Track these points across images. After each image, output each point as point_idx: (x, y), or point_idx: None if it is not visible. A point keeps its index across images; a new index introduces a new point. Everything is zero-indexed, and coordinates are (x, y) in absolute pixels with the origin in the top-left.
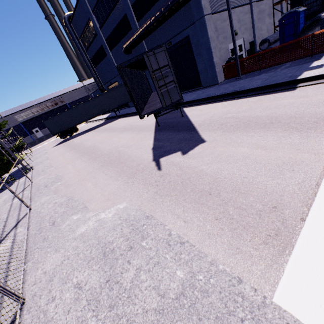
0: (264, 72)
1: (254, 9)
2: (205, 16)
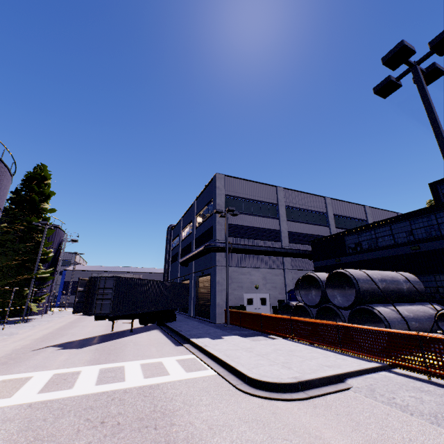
0: (235, 329)
1: (288, 274)
2: (217, 266)
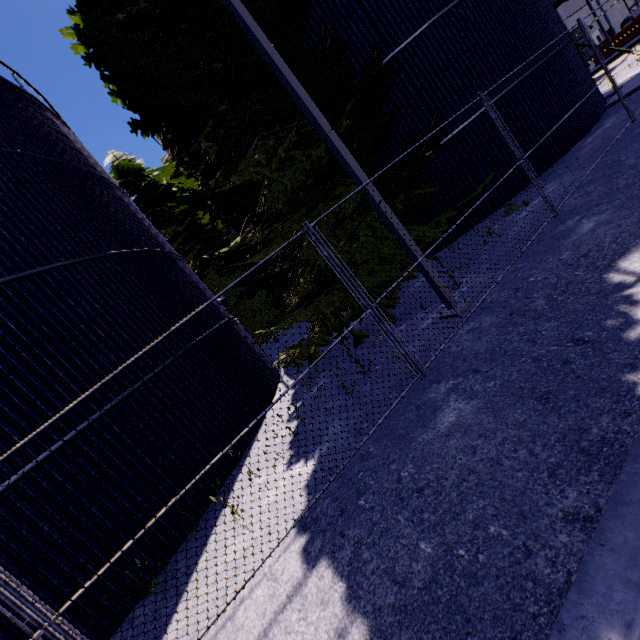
0: None
1: (601, 2)
2: (564, 22)
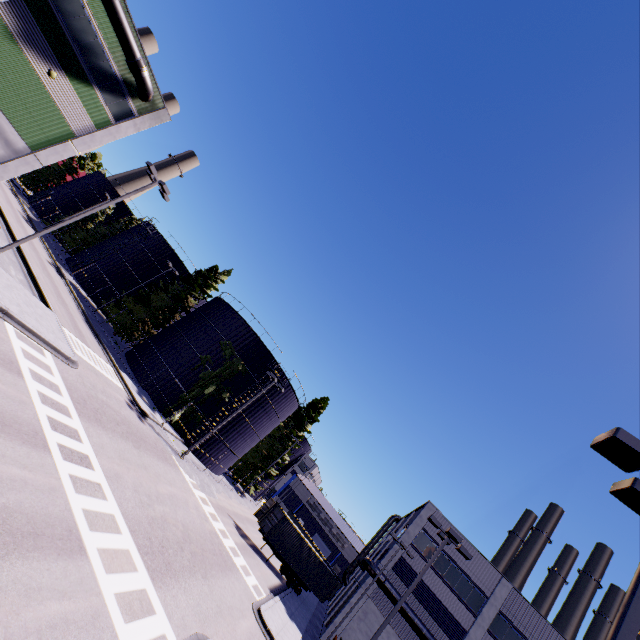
0: None
1: None
2: (362, 588)
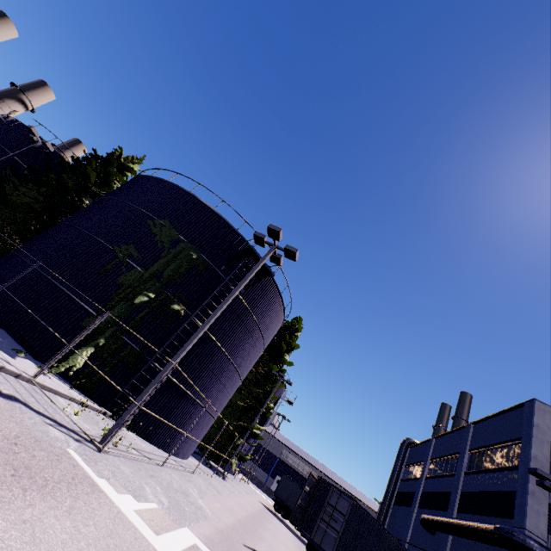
0: None
1: None
2: None
